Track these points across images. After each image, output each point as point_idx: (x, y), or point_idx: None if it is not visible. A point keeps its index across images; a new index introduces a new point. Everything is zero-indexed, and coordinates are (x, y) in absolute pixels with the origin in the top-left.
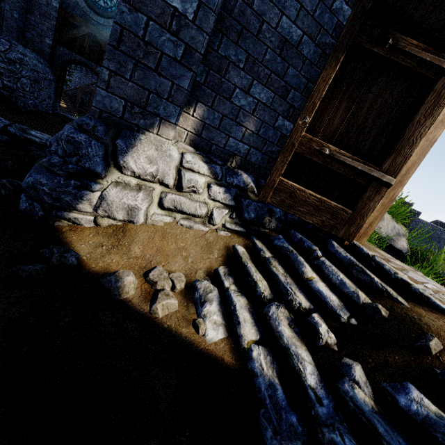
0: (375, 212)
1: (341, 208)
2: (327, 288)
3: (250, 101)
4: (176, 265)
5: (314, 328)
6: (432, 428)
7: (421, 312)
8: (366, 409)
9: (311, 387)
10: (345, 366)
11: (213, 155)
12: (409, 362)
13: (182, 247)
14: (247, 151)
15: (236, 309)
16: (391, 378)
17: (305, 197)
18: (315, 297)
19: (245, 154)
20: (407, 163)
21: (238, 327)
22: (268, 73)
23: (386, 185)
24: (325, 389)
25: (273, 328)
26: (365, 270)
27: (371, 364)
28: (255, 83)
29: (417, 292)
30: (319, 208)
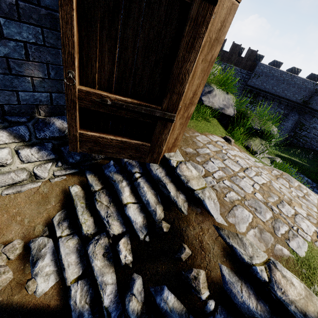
0: (176, 131)
1: (141, 144)
2: (136, 211)
3: (13, 45)
4: (12, 232)
5: (119, 254)
6: (167, 317)
7: (192, 219)
8: (132, 317)
9: (106, 307)
10: (132, 280)
11: (12, 114)
12: (169, 269)
13: (15, 213)
14: (49, 98)
15: (62, 258)
16: (157, 283)
17: (108, 142)
18: (129, 219)
19: (49, 100)
20: (192, 87)
21: (63, 272)
22: (12, 2)
23: (169, 121)
24: (117, 302)
25: (90, 263)
26: (166, 185)
27: (148, 275)
28: (3, 21)
29: (197, 197)
30: (124, 148)
